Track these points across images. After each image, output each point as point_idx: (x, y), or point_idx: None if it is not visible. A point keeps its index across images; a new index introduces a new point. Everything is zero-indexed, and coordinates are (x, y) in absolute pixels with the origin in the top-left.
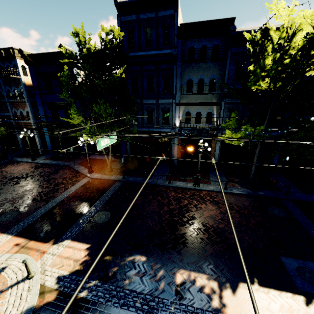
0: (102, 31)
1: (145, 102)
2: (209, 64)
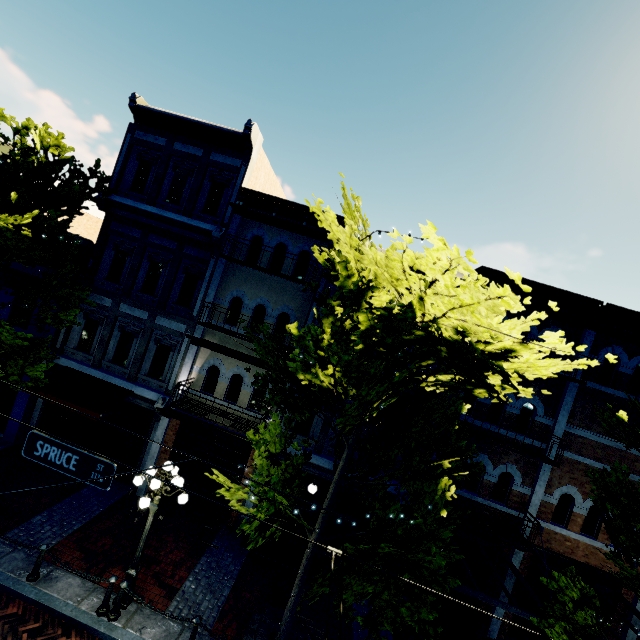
0: (3, 120)
1: (125, 310)
2: (285, 281)
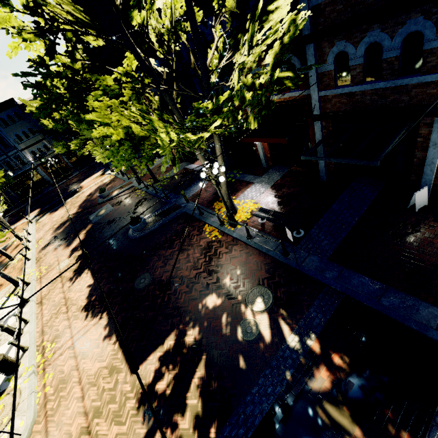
0: None
1: None
2: (20, 122)
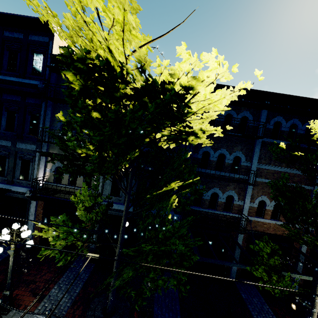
0: None
1: None
2: None
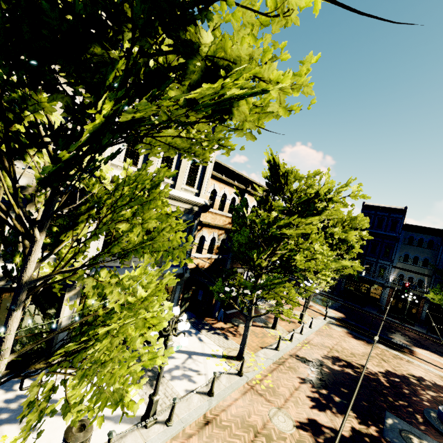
0: None
1: (367, 258)
2: (424, 249)
